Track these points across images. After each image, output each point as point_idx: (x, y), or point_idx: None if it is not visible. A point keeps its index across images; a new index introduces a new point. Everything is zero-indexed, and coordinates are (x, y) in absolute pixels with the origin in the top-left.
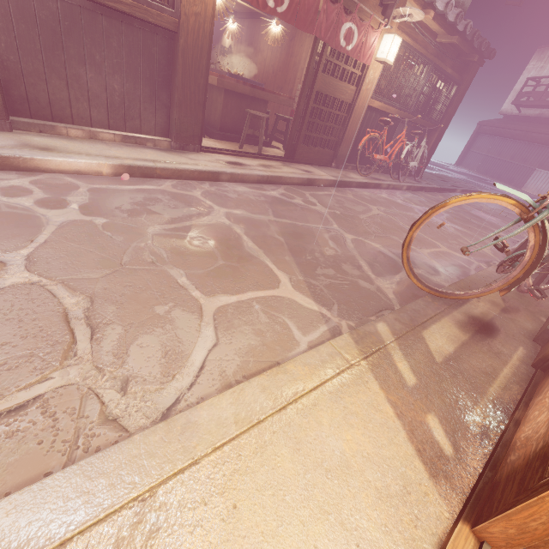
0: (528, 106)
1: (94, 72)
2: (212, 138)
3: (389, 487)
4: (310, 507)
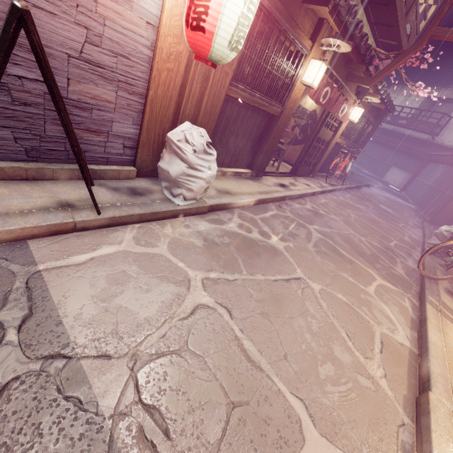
0: (387, 123)
1: (235, 138)
2: None
3: None
4: None
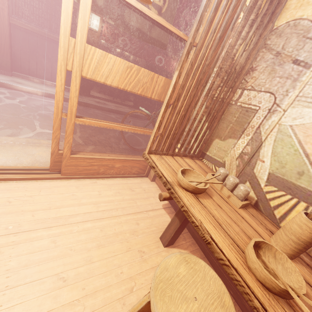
0: None
1: (48, 61)
2: (104, 93)
3: (40, 160)
4: (13, 154)
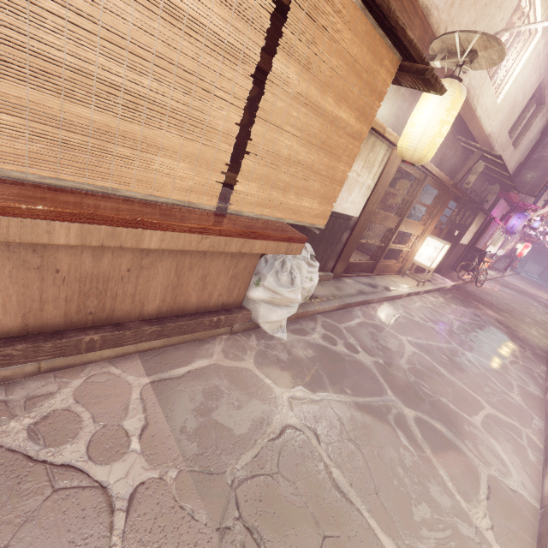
0: None
1: None
2: None
3: None
4: None
